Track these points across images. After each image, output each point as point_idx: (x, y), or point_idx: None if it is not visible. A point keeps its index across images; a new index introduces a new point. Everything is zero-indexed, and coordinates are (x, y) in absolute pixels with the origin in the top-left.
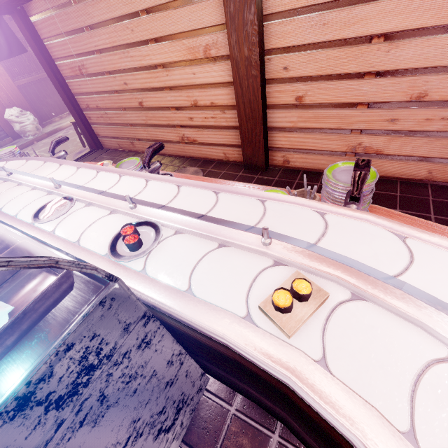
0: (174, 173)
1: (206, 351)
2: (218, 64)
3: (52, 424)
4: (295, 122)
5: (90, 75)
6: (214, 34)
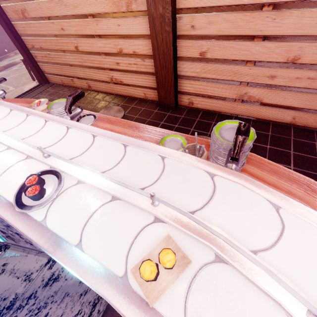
0: (98, 113)
1: None
2: (138, 18)
3: None
4: (199, 72)
5: (32, 19)
6: None
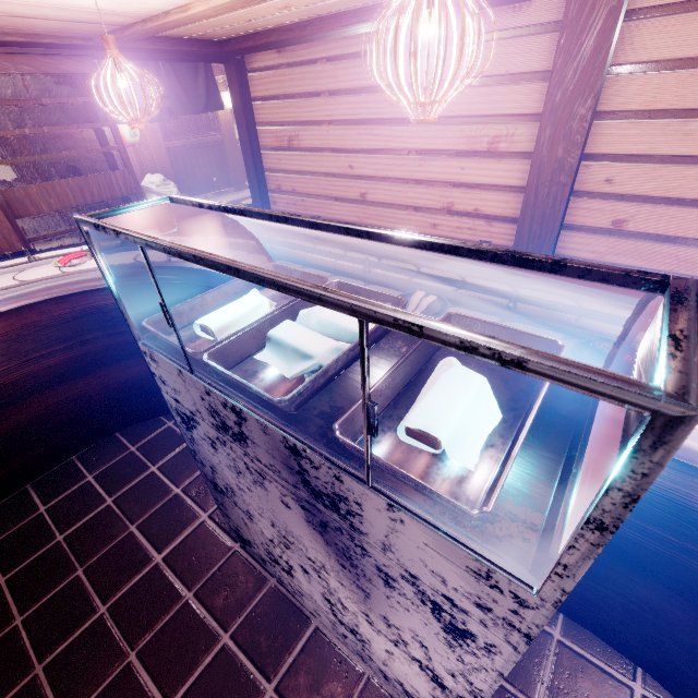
0: None
1: None
2: (504, 161)
3: None
4: (602, 253)
5: (302, 150)
6: (513, 125)
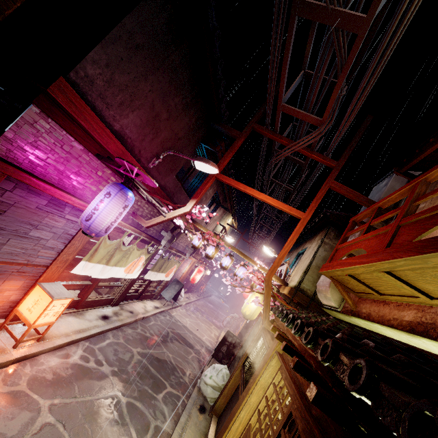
0: None
1: None
2: None
3: None
4: None
5: None
6: None
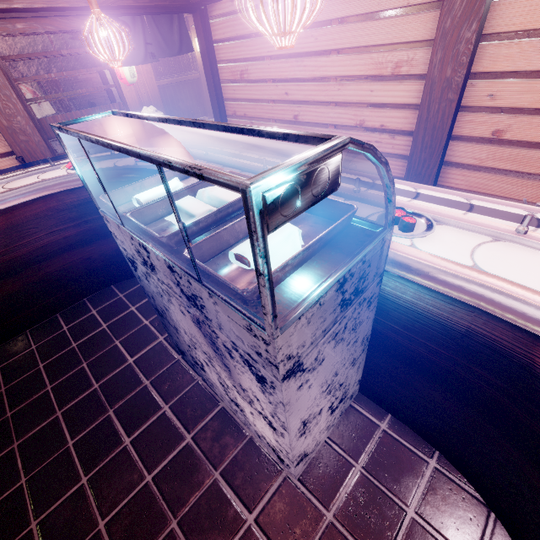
0: None
1: (416, 330)
2: (405, 83)
3: (334, 318)
4: (483, 159)
5: (250, 81)
6: (412, 50)
